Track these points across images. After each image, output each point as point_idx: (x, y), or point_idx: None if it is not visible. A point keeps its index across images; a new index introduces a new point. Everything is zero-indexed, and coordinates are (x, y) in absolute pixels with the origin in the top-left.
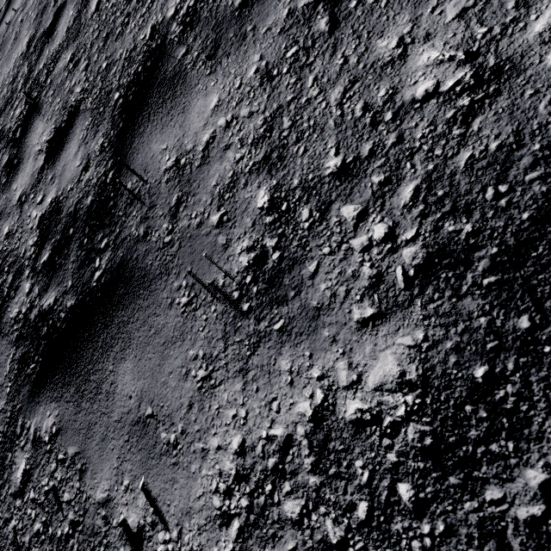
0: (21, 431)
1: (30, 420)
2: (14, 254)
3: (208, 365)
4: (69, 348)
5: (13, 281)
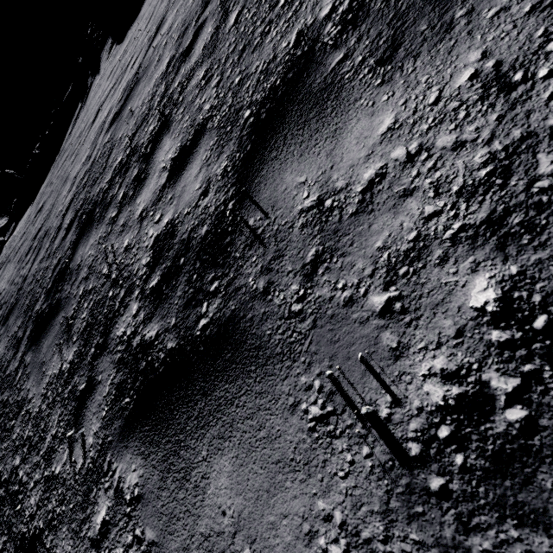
0: (107, 469)
1: (117, 463)
2: (128, 269)
3: (350, 547)
4: (163, 399)
5: (124, 298)
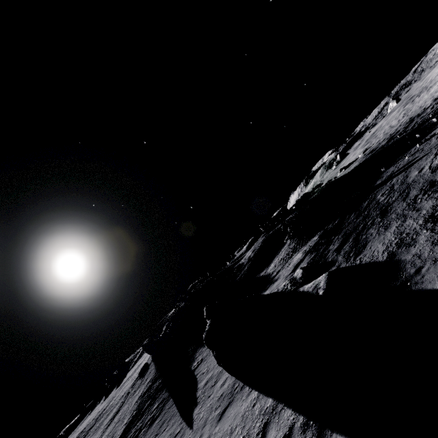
0: None
1: None
2: None
3: None
4: None
5: None
